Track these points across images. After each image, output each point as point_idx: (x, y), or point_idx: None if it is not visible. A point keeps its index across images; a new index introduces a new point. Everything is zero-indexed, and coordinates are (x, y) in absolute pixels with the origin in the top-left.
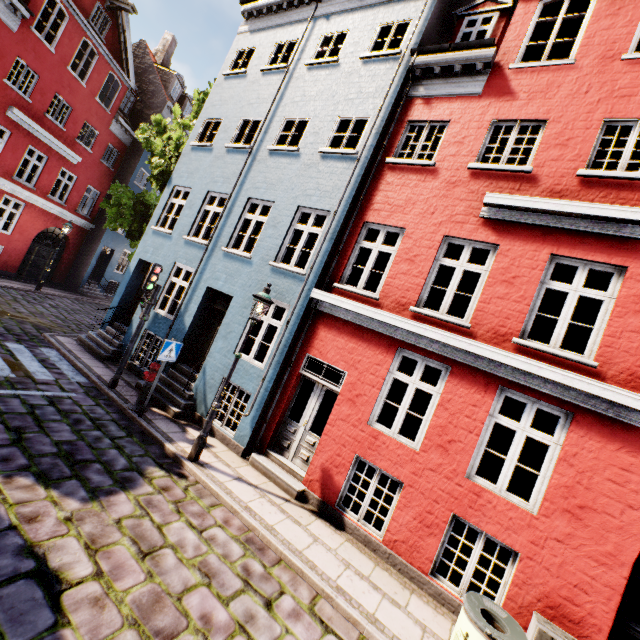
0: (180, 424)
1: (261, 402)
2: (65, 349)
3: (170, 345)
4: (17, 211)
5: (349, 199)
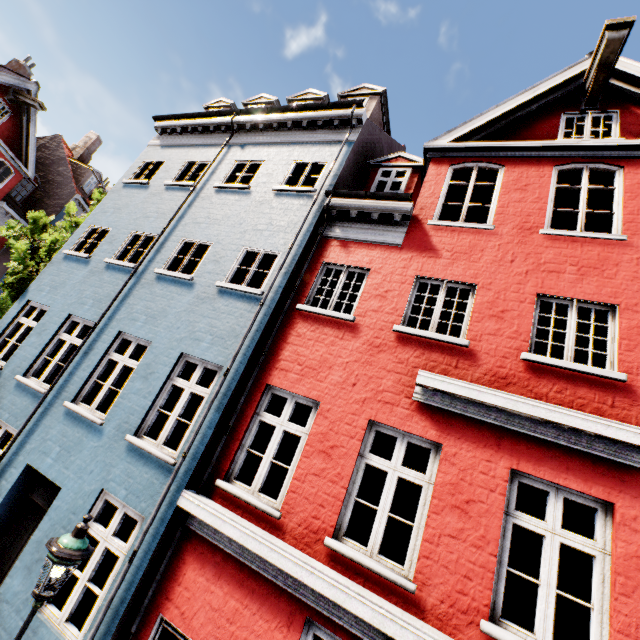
0: None
1: None
2: None
3: None
4: None
5: (248, 352)
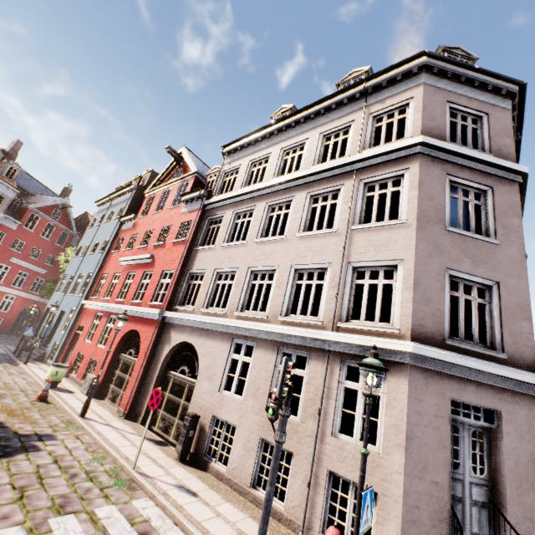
0: (34, 361)
1: (61, 345)
2: (6, 347)
3: (30, 329)
4: (12, 300)
5: (99, 267)
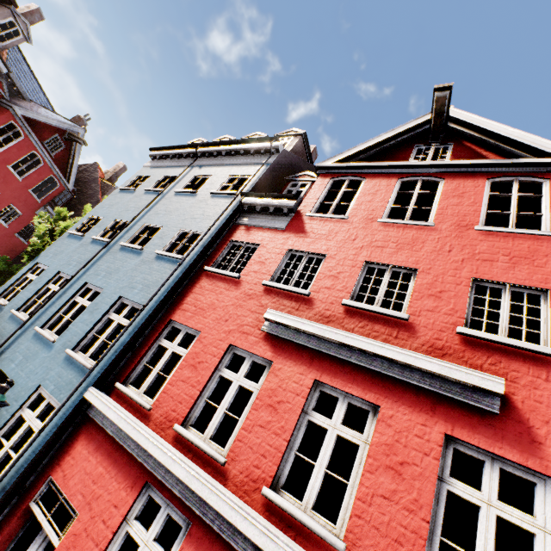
0: None
1: None
2: None
3: None
4: None
5: (162, 296)
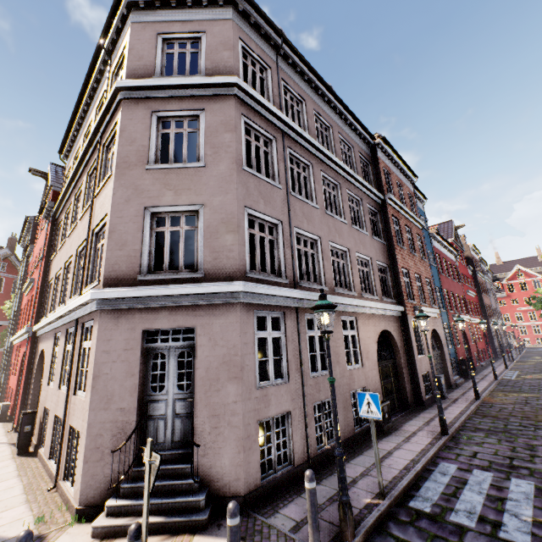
0: None
1: (2, 385)
2: None
3: None
4: None
5: (18, 304)
